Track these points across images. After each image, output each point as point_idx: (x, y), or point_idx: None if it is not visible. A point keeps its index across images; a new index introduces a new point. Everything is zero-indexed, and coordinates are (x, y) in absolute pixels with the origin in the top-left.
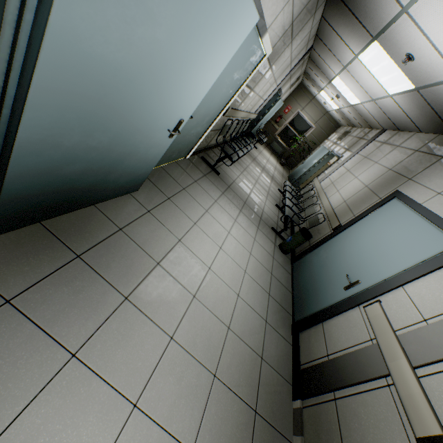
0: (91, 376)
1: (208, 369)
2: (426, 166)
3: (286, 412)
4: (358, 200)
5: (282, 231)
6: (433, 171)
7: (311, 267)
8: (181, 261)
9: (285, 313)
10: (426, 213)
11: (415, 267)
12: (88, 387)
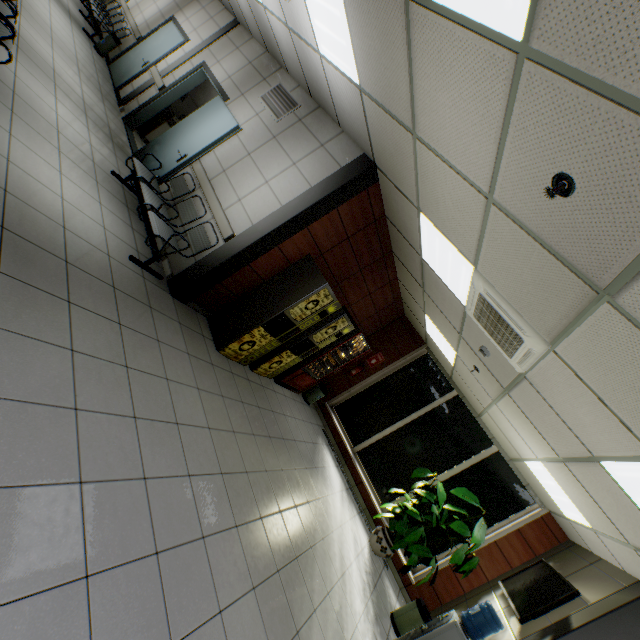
0: (32, 27)
1: (75, 64)
2: (189, 3)
3: (117, 108)
4: (154, 21)
5: (95, 36)
6: (190, 7)
7: (124, 64)
8: (33, 5)
9: (109, 83)
10: (180, 29)
11: (170, 51)
12: (34, 30)
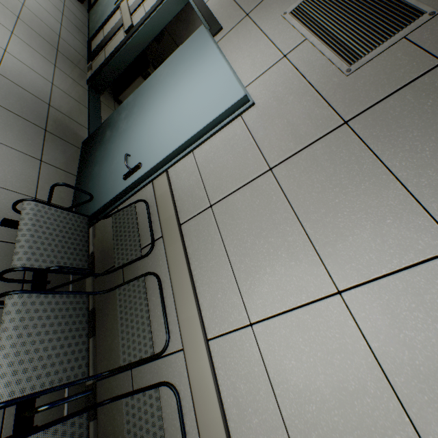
0: None
1: (12, 12)
2: None
3: (83, 65)
4: None
5: None
6: None
7: (100, 6)
8: None
9: (81, 33)
10: None
11: None
12: None
